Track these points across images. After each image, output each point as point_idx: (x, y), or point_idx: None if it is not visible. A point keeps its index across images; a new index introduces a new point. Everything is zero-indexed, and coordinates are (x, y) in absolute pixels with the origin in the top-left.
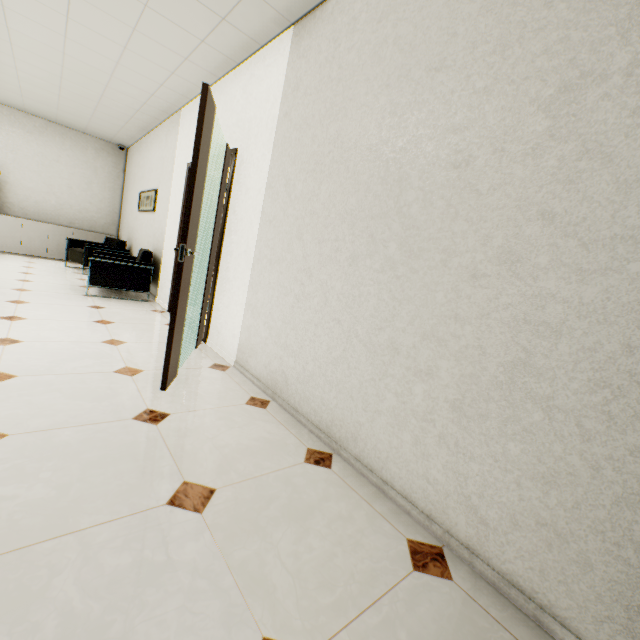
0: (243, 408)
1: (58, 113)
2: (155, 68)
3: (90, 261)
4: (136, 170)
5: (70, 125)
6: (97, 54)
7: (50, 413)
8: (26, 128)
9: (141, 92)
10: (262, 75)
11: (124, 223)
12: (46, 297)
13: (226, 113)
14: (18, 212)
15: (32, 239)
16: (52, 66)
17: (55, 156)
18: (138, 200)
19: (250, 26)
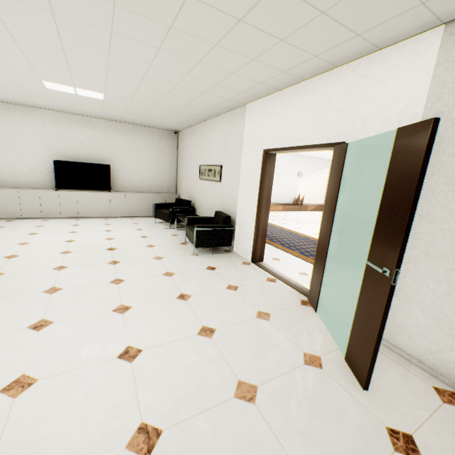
0: (450, 411)
1: (142, 119)
2: (247, 82)
3: (195, 230)
4: (191, 148)
5: (146, 124)
6: (203, 81)
7: (331, 451)
8: (120, 132)
9: (219, 99)
10: (382, 76)
11: (182, 185)
12: (176, 263)
13: (319, 110)
14: (120, 188)
15: (131, 206)
16: (160, 94)
17: (137, 147)
18: (197, 170)
19: (384, 35)
